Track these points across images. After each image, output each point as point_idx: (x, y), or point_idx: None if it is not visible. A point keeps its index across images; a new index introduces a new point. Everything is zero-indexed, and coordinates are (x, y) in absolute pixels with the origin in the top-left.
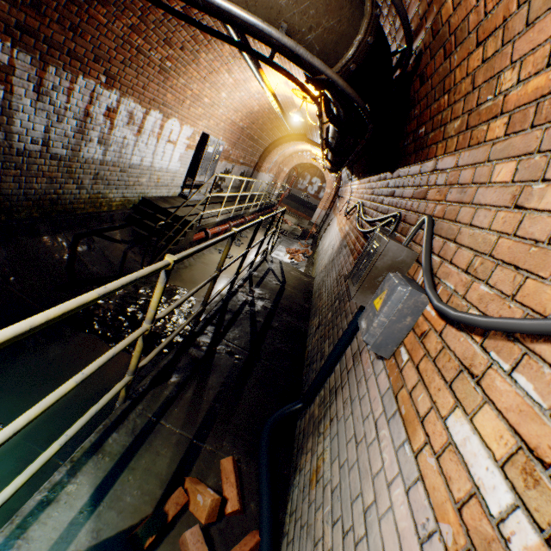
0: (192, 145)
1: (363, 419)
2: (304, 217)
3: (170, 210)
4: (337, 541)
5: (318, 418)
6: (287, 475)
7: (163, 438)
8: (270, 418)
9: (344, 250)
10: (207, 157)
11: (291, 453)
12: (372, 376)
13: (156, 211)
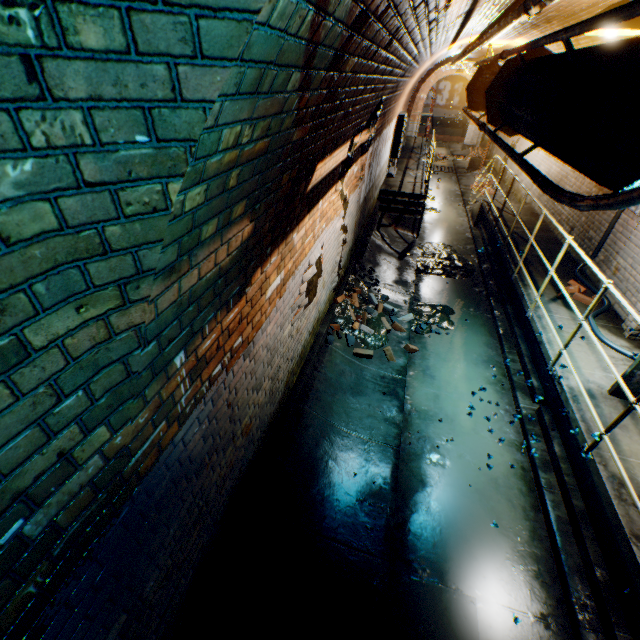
0: (393, 131)
1: (638, 240)
2: (440, 139)
3: (401, 192)
4: (638, 270)
5: (605, 258)
6: (593, 285)
7: (539, 281)
8: (576, 269)
9: (573, 174)
10: (402, 134)
11: (590, 280)
12: (638, 226)
13: (391, 196)
